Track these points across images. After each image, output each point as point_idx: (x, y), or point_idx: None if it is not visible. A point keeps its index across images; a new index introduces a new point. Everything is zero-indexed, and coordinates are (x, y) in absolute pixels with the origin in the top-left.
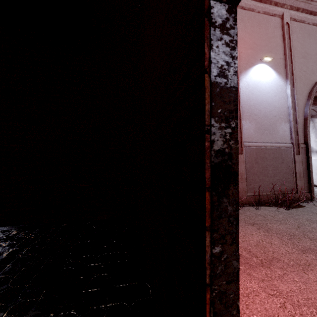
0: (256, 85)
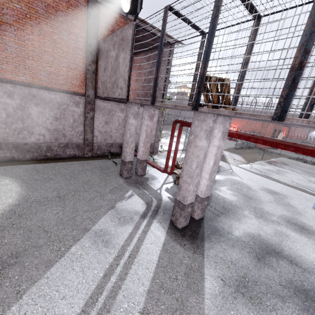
0: (313, 134)
